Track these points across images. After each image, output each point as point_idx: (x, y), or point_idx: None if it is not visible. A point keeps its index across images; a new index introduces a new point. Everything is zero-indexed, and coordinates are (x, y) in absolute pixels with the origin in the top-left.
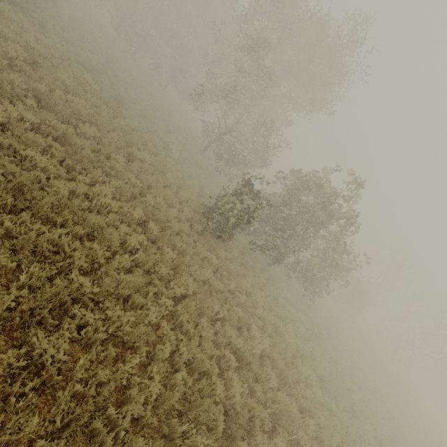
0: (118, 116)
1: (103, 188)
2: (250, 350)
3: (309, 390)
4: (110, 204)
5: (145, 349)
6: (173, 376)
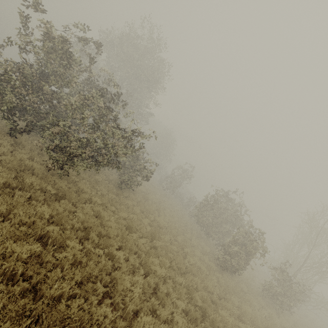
0: None
1: None
2: None
3: None
4: None
5: None
6: None
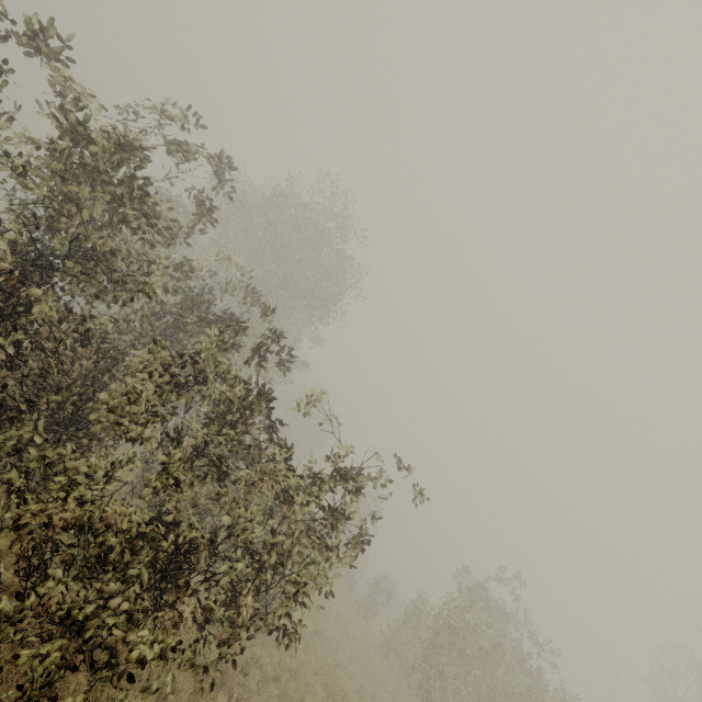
0: None
1: None
2: None
3: None
4: None
5: None
6: None
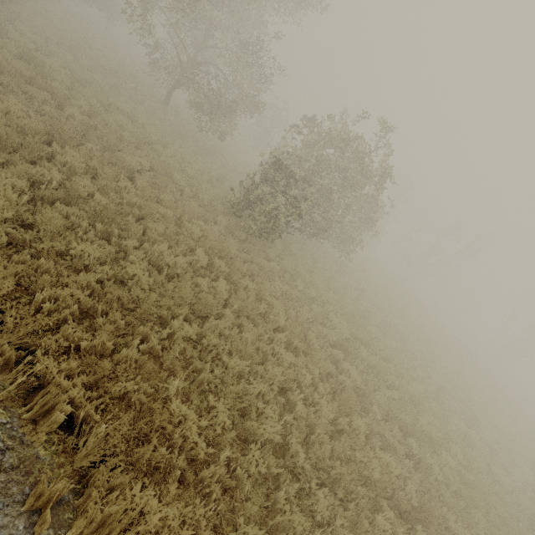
0: (63, 103)
1: (159, 246)
2: (342, 338)
3: (382, 343)
4: (176, 262)
5: (295, 384)
6: (317, 390)
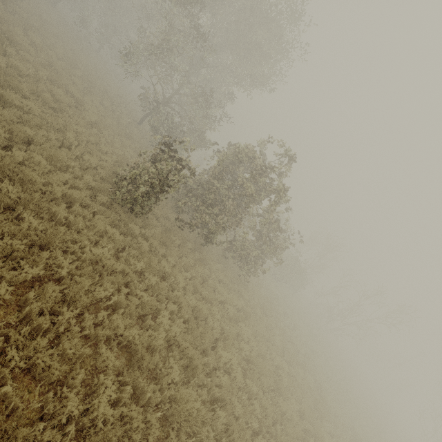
0: None
1: None
2: (147, 342)
3: (226, 377)
4: None
5: None
6: None
